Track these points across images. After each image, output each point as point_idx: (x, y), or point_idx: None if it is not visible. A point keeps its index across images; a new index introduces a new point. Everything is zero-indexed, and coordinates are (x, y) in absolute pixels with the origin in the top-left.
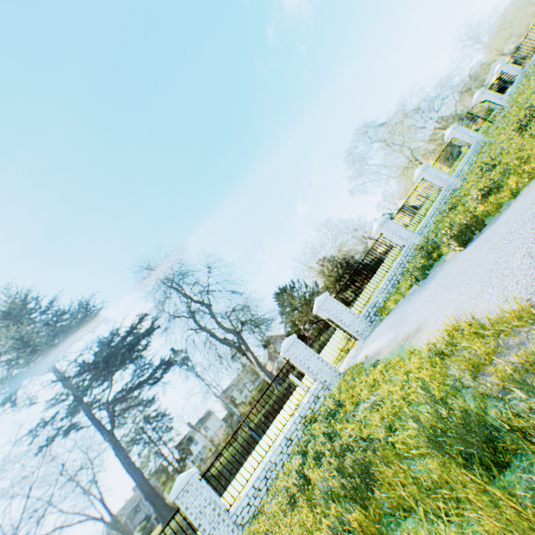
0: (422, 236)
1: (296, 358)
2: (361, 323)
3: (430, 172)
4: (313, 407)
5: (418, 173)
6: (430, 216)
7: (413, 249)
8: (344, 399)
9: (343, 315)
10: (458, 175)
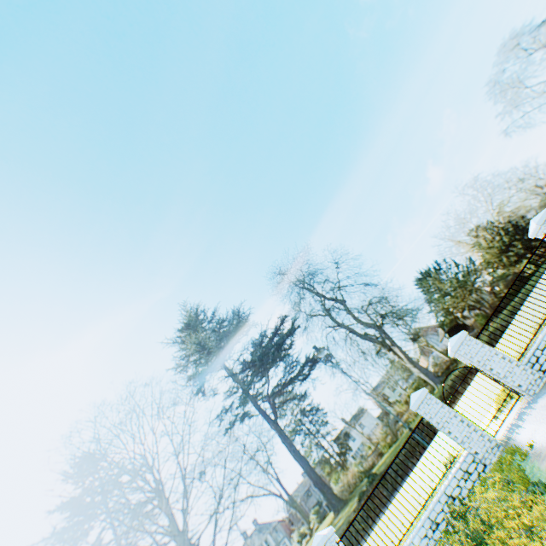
0: None
1: (430, 418)
2: (524, 373)
3: None
4: (461, 485)
5: None
6: None
7: None
8: (494, 520)
9: (493, 362)
10: None
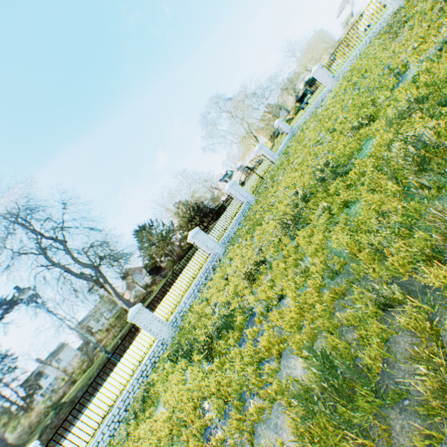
0: (176, 325)
1: None
2: None
3: (200, 239)
4: None
5: (190, 238)
6: (190, 295)
7: (162, 345)
8: None
9: None
10: (225, 242)
